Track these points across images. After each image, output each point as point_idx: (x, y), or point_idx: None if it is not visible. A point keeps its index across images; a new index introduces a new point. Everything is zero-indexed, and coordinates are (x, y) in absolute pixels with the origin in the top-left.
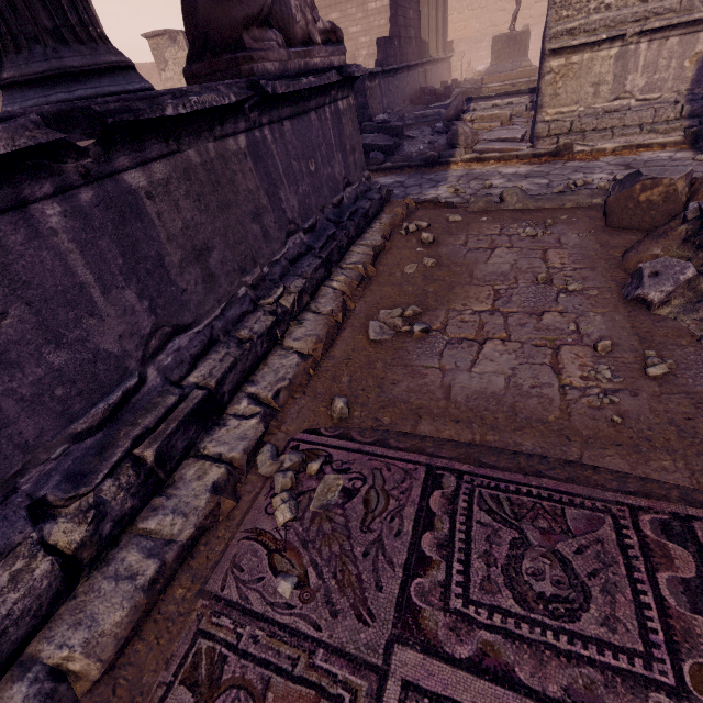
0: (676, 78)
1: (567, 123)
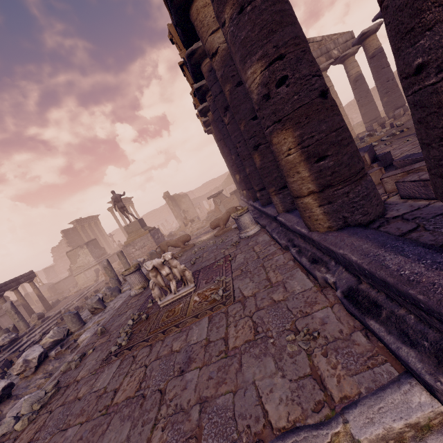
0: (93, 273)
1: (82, 284)
